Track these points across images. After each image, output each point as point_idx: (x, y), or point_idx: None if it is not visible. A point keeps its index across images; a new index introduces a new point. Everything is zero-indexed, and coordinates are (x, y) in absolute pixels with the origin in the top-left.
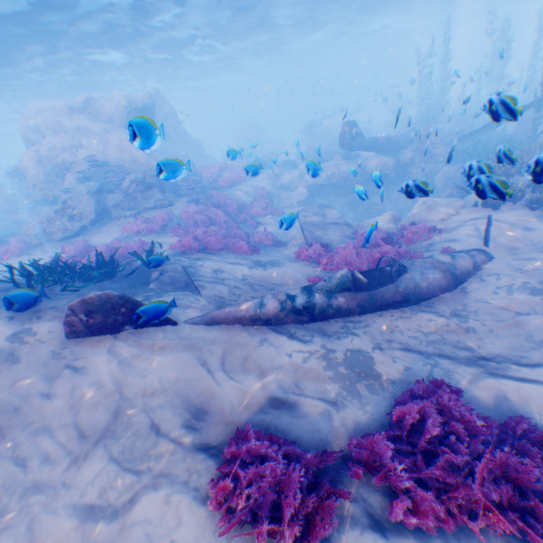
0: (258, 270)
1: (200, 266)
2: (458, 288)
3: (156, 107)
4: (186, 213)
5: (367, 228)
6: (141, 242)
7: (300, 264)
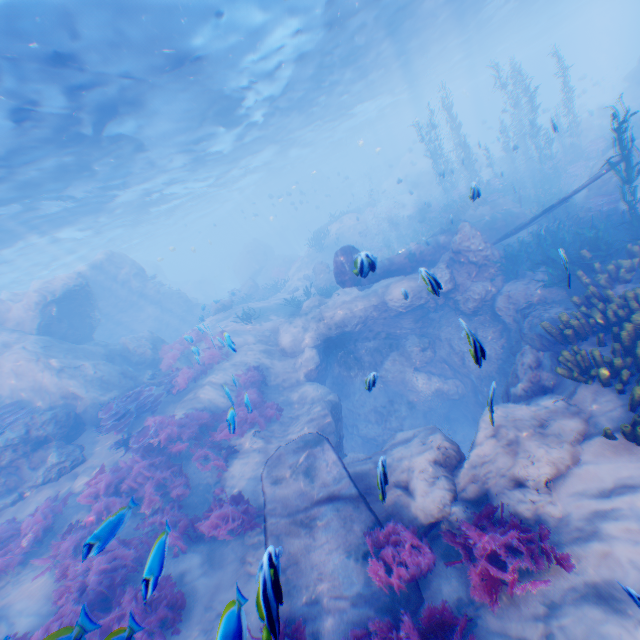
0: None
1: None
2: None
3: (110, 272)
4: (91, 486)
5: (398, 499)
6: None
7: None
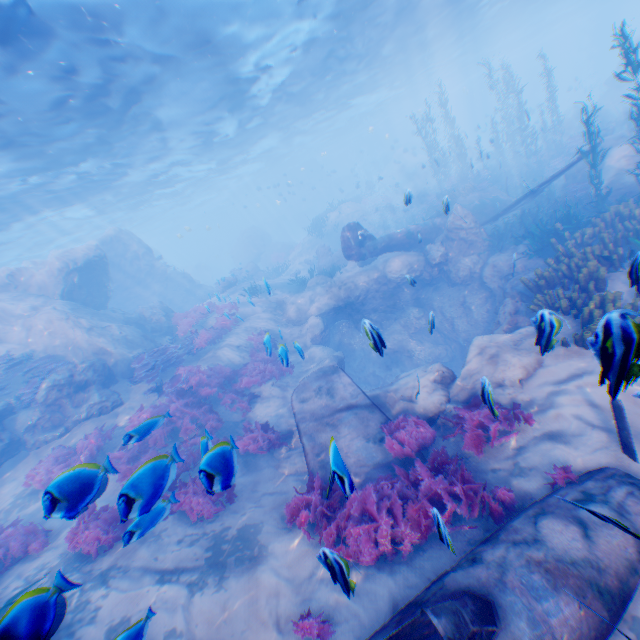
0: (206, 594)
1: (89, 617)
2: (629, 626)
3: (119, 249)
4: (133, 418)
5: (404, 406)
6: (27, 527)
7: (294, 537)
